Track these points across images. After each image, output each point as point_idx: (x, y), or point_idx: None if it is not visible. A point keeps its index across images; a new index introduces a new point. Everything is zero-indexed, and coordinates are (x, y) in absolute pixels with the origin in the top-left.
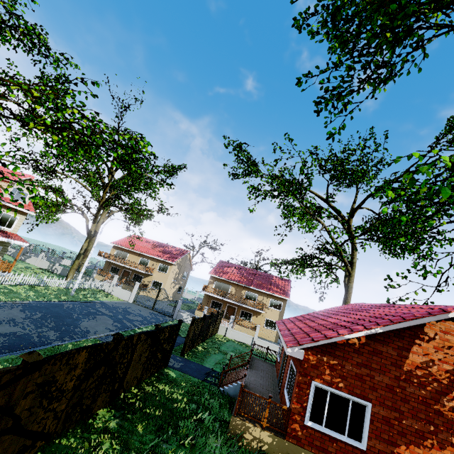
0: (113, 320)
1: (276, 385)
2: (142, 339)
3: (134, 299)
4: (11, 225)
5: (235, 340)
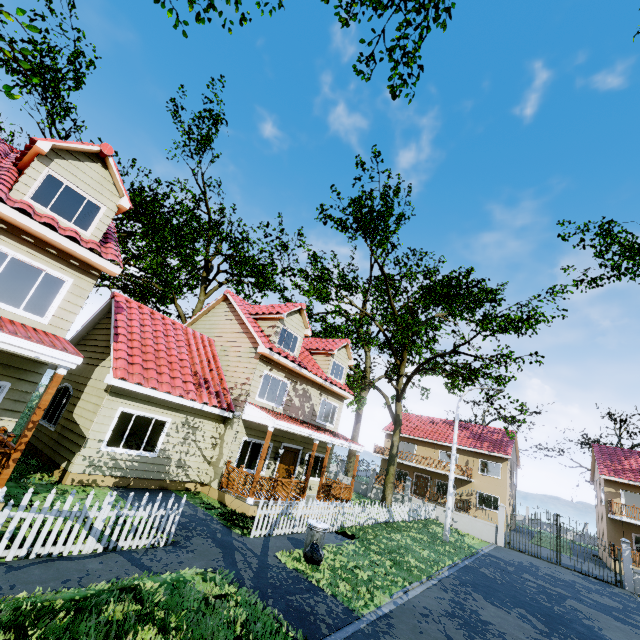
0: (611, 617)
1: None
2: None
3: (505, 538)
4: (332, 419)
5: None
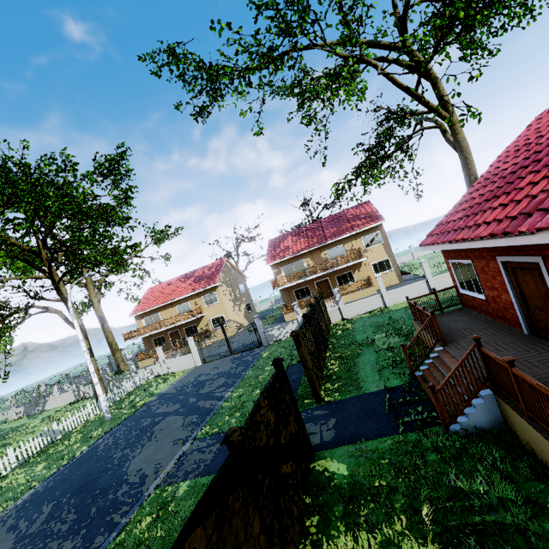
0: (183, 416)
1: (535, 340)
2: (202, 545)
3: (200, 358)
4: None
5: (361, 315)
